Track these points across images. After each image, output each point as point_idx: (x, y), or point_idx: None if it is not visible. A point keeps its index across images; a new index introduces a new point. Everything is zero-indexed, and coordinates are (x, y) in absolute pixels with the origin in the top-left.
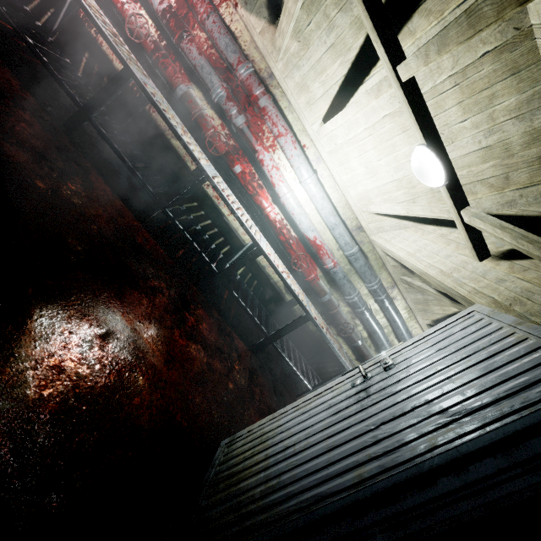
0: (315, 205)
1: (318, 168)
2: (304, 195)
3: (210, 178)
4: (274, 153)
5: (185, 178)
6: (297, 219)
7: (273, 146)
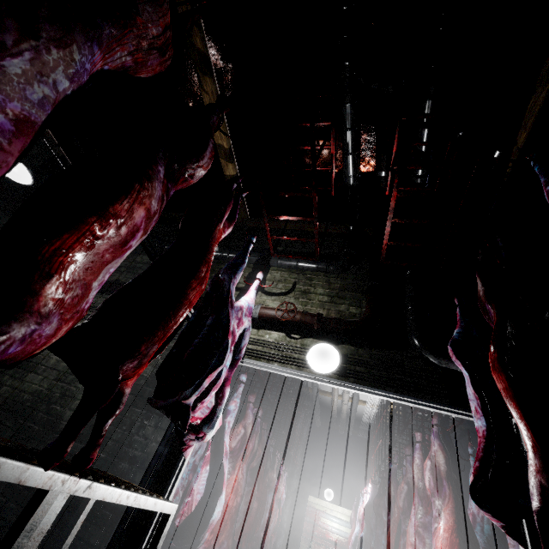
0: (341, 525)
1: (333, 513)
2: (336, 524)
3: (313, 540)
4: (320, 519)
5: (308, 546)
6: (340, 534)
7: (319, 518)
